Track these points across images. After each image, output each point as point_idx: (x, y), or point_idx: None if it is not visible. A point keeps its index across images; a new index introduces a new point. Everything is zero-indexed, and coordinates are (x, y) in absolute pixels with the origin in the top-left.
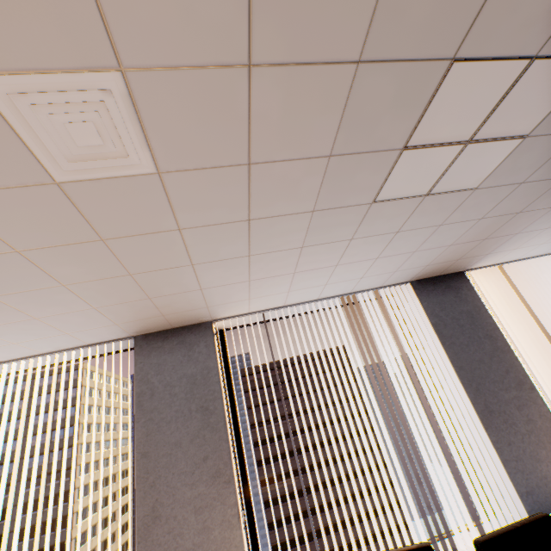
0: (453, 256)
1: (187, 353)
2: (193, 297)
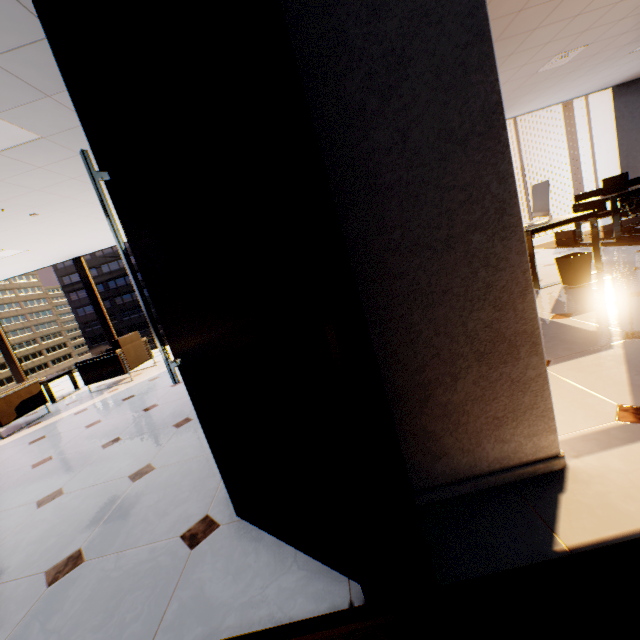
0: None
1: None
2: None
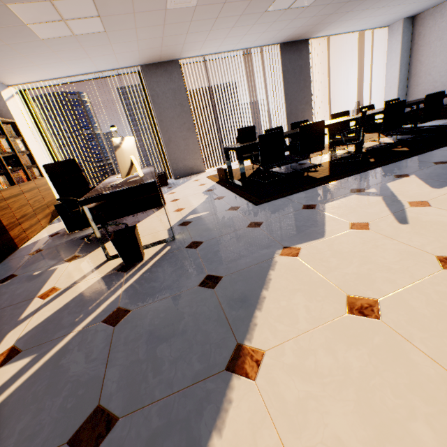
0: (302, 32)
1: (169, 77)
2: (178, 47)
